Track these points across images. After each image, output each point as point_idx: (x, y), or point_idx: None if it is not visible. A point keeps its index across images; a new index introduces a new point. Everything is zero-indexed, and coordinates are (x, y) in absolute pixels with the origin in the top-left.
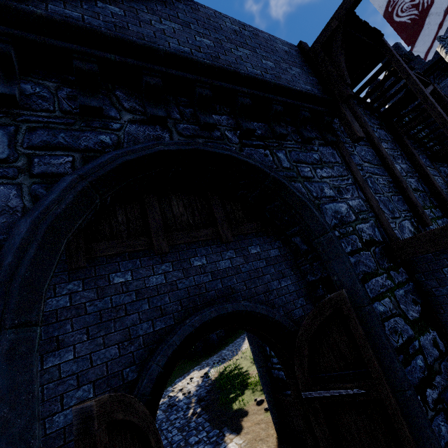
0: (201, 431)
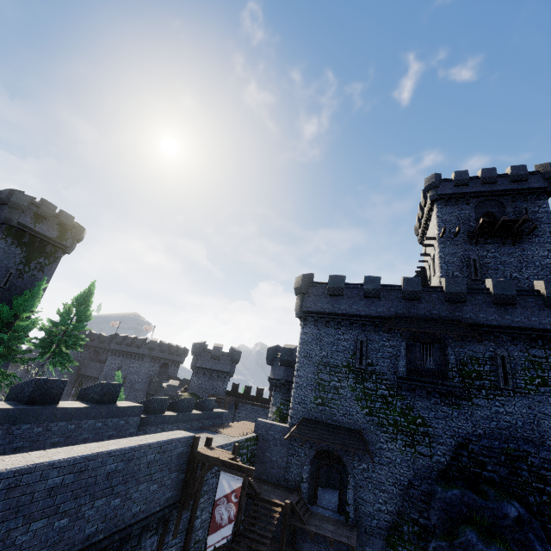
0: None
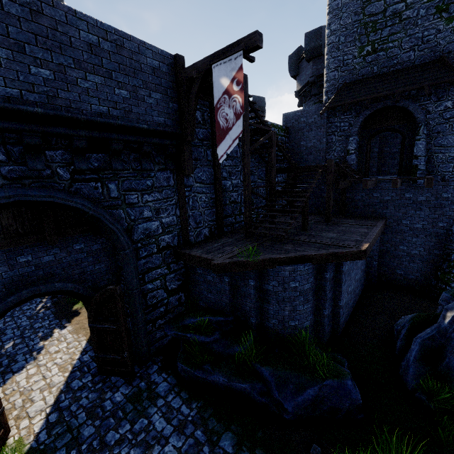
0: (46, 320)
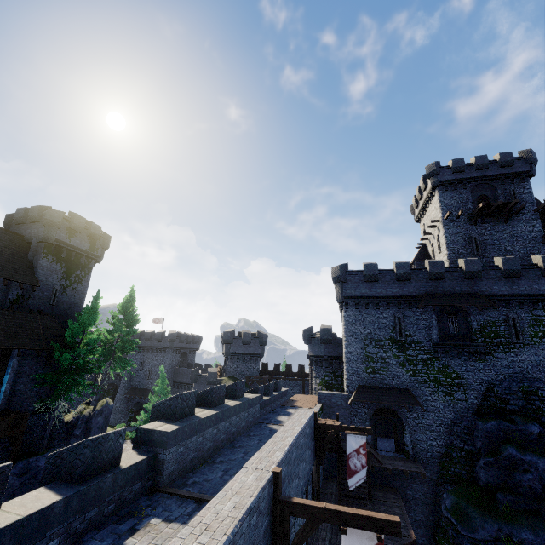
0: None
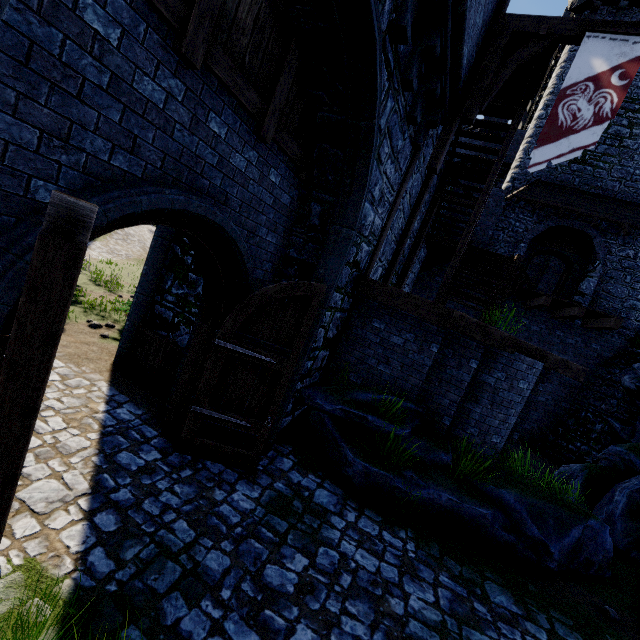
0: None
